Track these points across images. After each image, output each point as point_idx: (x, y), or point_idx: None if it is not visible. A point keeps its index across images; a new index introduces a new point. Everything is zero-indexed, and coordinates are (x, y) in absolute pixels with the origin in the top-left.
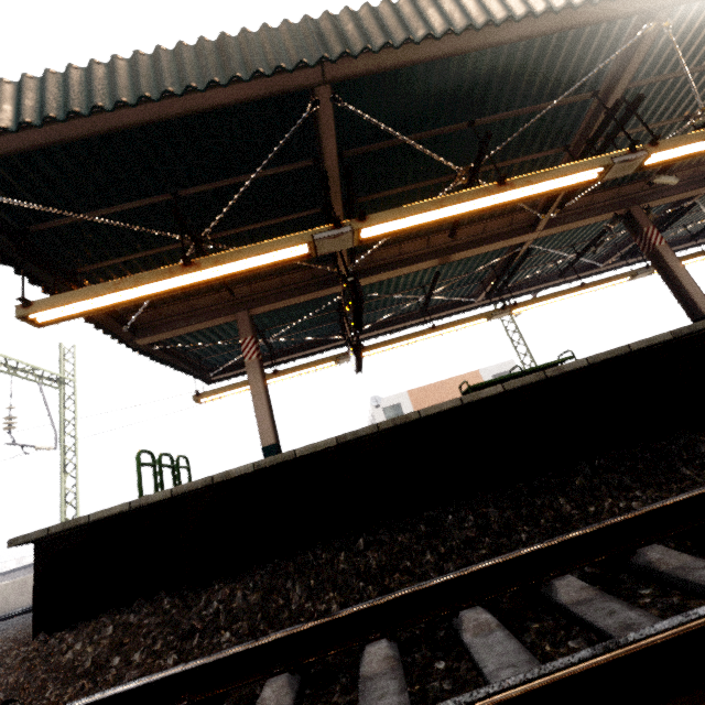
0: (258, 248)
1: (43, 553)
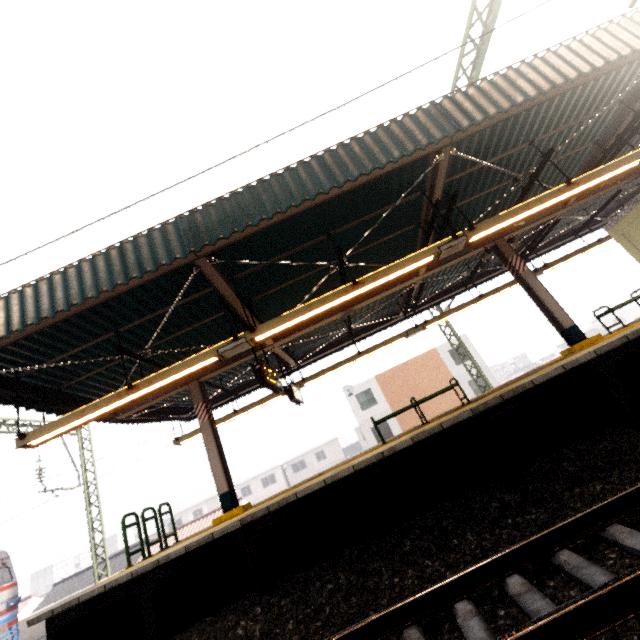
0: (179, 366)
1: (52, 627)
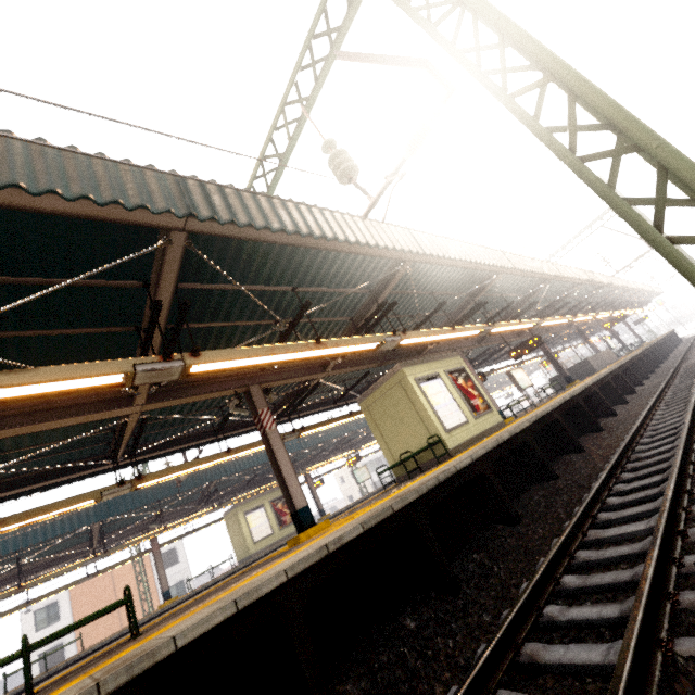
0: None
1: None
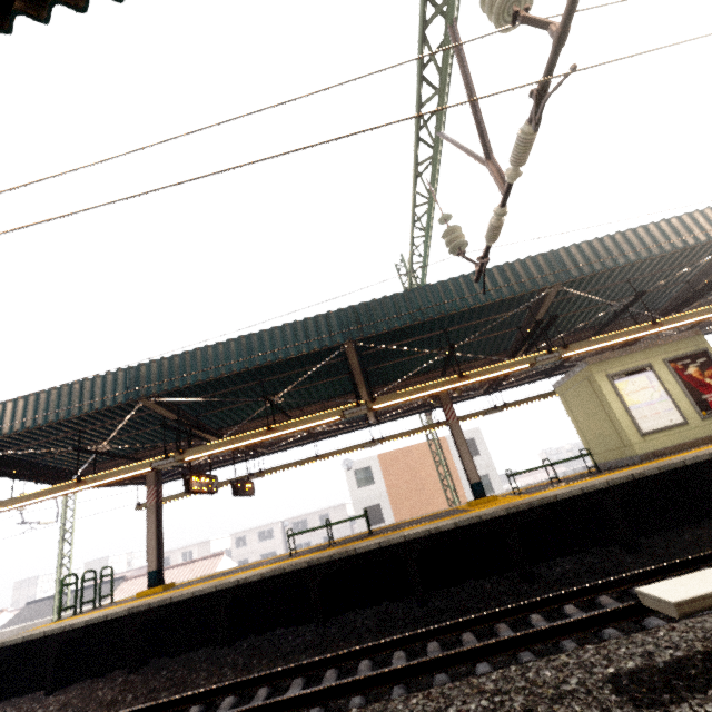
0: (119, 471)
1: None
